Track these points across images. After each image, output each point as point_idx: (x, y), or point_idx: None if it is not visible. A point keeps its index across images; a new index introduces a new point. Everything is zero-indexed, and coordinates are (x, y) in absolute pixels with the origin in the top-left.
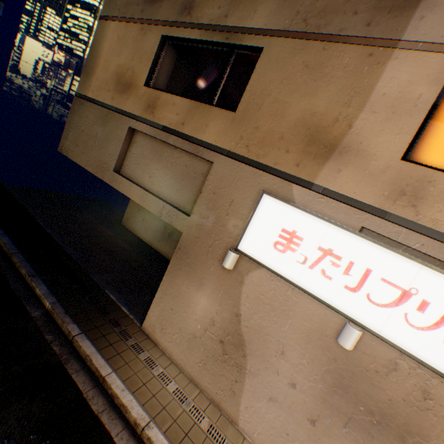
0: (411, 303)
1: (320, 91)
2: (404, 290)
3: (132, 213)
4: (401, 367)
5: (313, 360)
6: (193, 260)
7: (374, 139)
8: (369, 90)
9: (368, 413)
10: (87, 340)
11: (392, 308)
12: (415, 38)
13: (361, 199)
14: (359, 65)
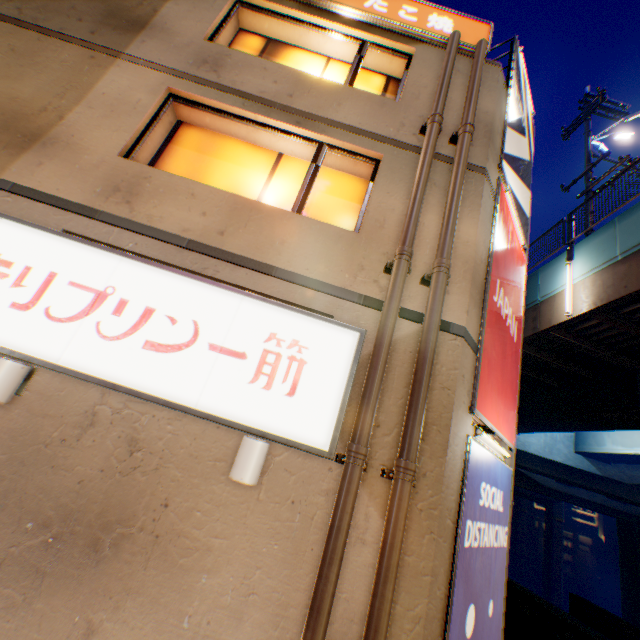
0: (107, 307)
1: (29, 78)
2: (100, 292)
3: None
4: (103, 417)
5: None
6: None
7: (91, 134)
8: (90, 88)
9: (43, 529)
10: None
11: (82, 320)
12: (139, 56)
13: (69, 197)
14: (81, 64)
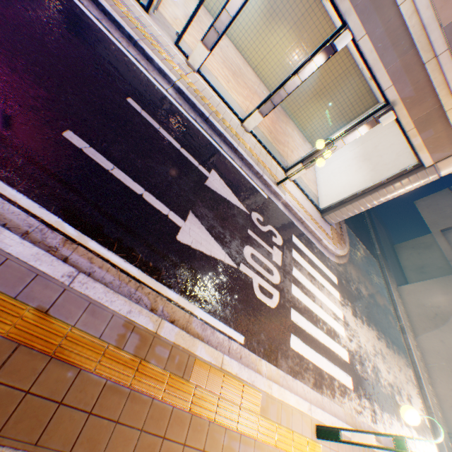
0: None
1: None
2: None
3: (405, 246)
4: None
5: None
6: (450, 284)
7: None
8: None
9: None
10: (385, 271)
11: None
12: None
13: None
14: None
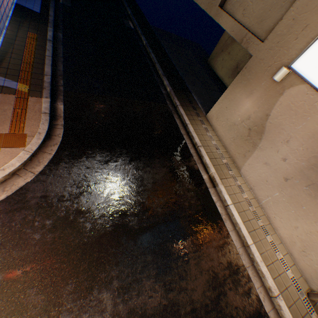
0: None
1: None
2: None
3: (216, 54)
4: None
5: (307, 149)
6: (252, 77)
7: None
8: None
9: None
10: (182, 109)
11: None
12: None
13: None
14: None
